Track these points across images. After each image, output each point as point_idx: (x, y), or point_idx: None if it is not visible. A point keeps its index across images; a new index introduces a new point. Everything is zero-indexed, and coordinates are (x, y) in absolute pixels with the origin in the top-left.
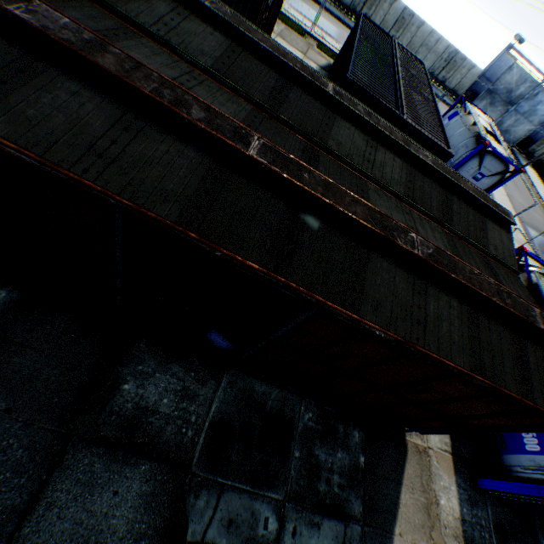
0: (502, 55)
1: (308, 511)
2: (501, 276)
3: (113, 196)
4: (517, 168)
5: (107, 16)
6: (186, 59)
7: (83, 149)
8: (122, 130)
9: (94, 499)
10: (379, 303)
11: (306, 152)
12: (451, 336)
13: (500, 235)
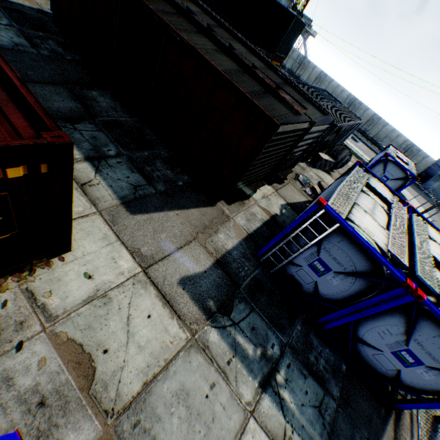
0: None
1: (132, 165)
2: None
3: None
4: (413, 176)
5: None
6: None
7: None
8: None
9: (56, 96)
10: (192, 39)
11: None
12: (222, 64)
13: (314, 111)
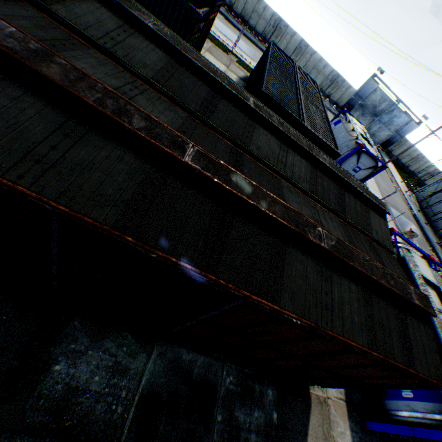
0: (370, 81)
1: None
2: (383, 257)
3: (49, 203)
4: (384, 165)
5: (57, 27)
6: (130, 69)
7: (20, 154)
8: (64, 136)
9: None
10: (295, 293)
11: (232, 155)
12: (352, 317)
13: (379, 222)
